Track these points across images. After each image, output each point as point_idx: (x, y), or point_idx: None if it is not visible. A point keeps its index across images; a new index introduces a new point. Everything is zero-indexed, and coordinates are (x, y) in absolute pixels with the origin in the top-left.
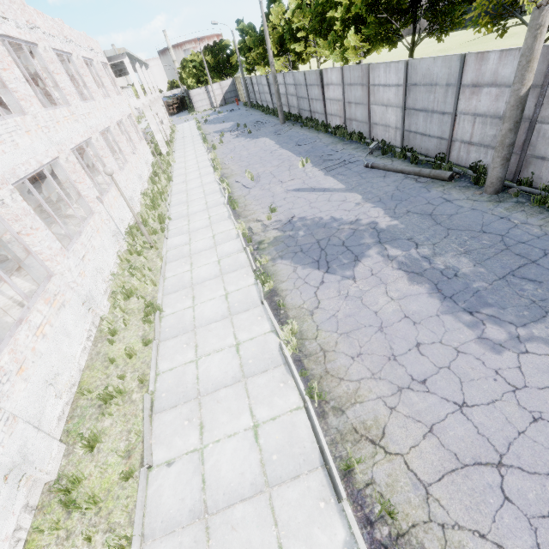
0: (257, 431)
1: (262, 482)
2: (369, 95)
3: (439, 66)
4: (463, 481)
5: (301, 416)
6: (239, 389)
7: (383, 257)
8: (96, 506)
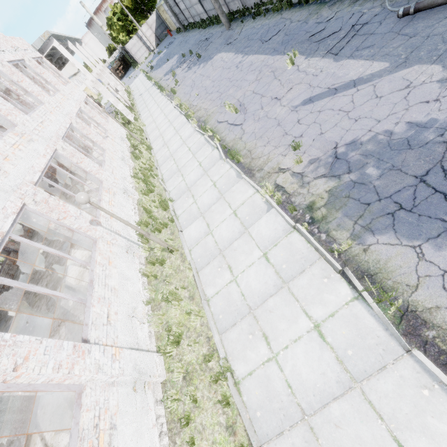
0: None
1: None
2: None
3: None
4: None
5: None
6: None
7: None
8: None
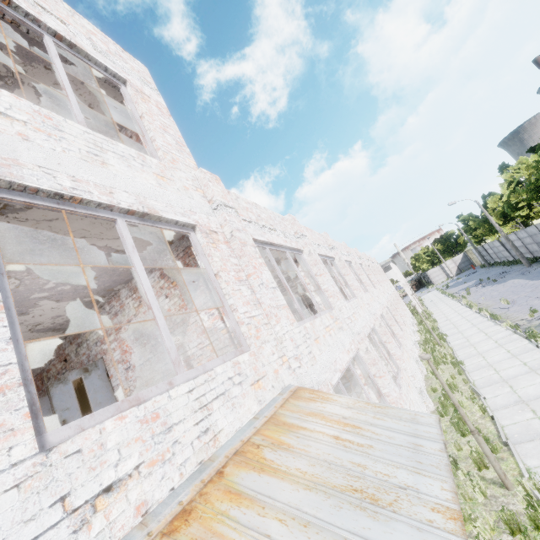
0: None
1: None
2: None
3: None
4: None
5: None
6: (531, 374)
7: None
8: None
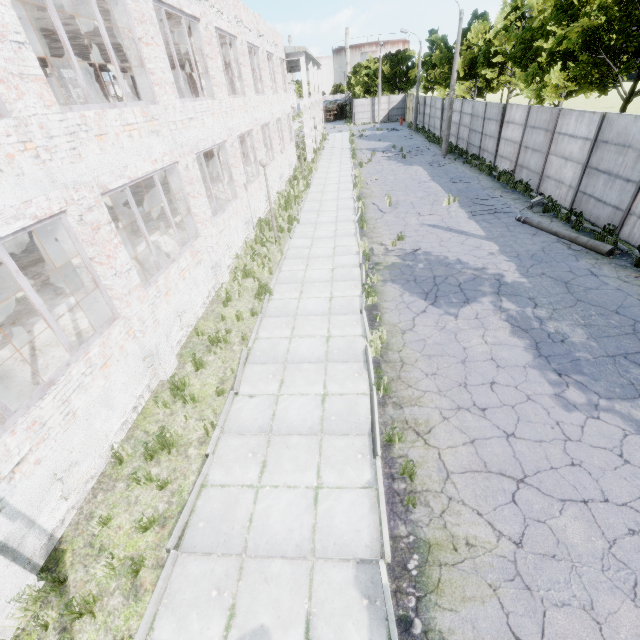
0: (325, 398)
1: (318, 429)
2: (550, 143)
3: (639, 127)
4: (482, 480)
5: (365, 400)
6: (320, 367)
7: (495, 307)
8: (193, 404)
